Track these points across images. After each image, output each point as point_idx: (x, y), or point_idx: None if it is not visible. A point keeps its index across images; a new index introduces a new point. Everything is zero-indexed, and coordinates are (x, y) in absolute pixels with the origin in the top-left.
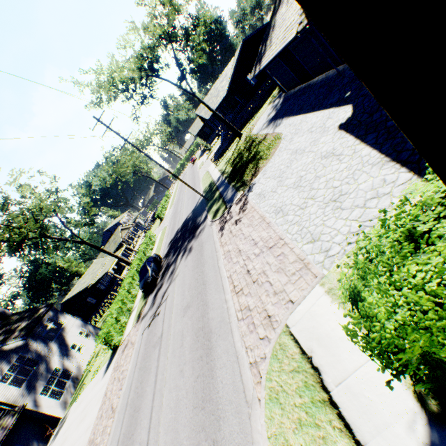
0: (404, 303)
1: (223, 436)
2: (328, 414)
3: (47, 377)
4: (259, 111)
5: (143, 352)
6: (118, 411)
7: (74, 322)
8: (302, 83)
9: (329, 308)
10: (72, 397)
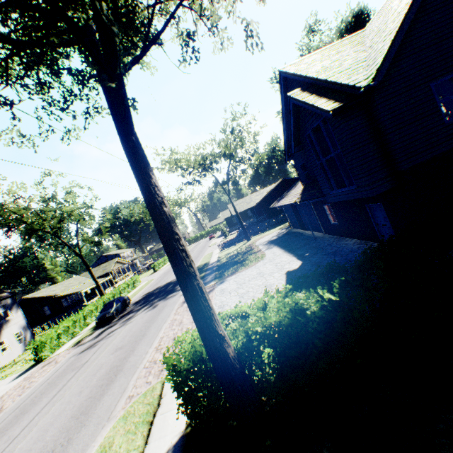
0: (186, 348)
1: (78, 436)
2: (145, 428)
3: None
4: (272, 229)
5: (61, 371)
6: (5, 411)
7: (21, 320)
8: (300, 228)
9: None
10: None
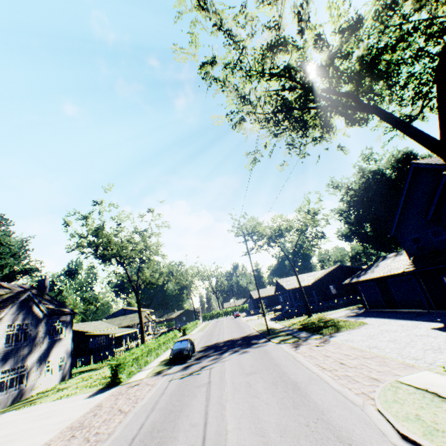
0: None
1: (329, 416)
2: None
3: (18, 363)
4: (333, 310)
5: (175, 388)
6: (134, 411)
7: (69, 343)
8: (386, 307)
9: (439, 376)
10: (3, 408)
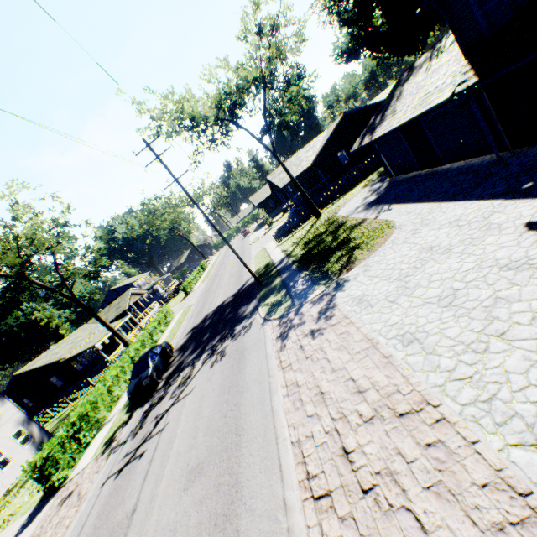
0: None
1: None
2: None
3: None
4: (348, 192)
5: (89, 533)
6: None
7: (14, 414)
8: (421, 168)
9: None
10: None
